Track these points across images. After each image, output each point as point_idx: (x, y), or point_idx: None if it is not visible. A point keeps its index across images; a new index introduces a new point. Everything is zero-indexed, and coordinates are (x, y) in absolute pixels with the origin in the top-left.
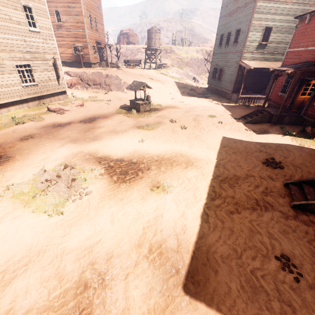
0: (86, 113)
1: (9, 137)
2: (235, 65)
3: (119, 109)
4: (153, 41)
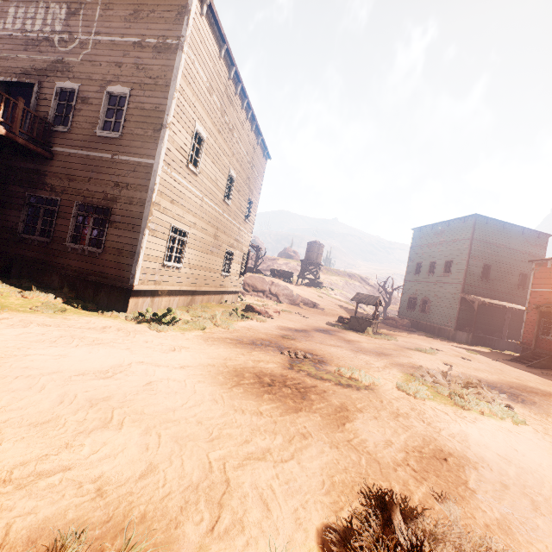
0: (303, 323)
1: (263, 333)
2: (453, 297)
3: (333, 325)
4: (315, 255)
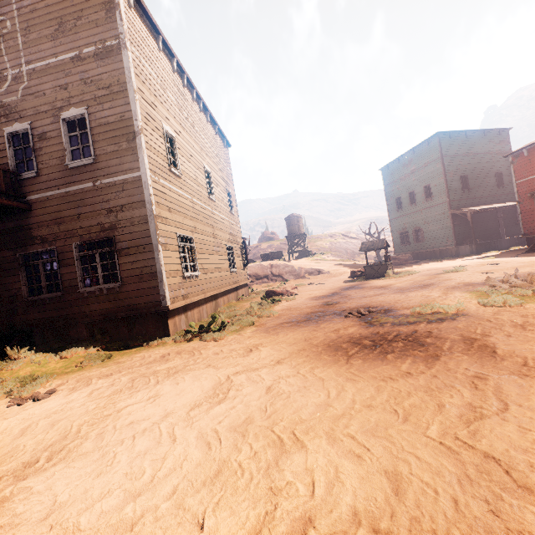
0: (326, 288)
1: (305, 308)
2: (443, 217)
3: (351, 281)
4: (297, 227)
